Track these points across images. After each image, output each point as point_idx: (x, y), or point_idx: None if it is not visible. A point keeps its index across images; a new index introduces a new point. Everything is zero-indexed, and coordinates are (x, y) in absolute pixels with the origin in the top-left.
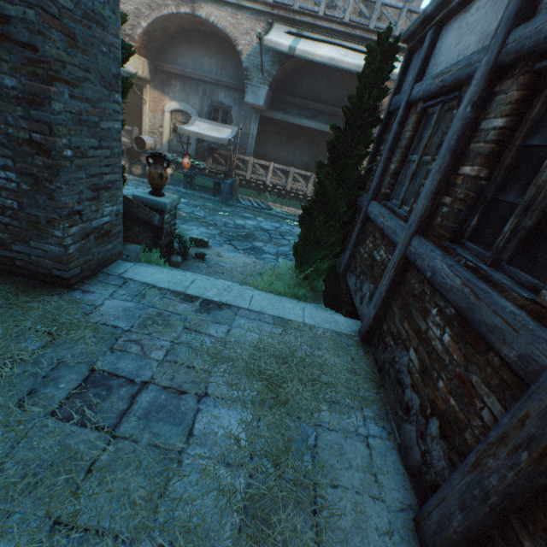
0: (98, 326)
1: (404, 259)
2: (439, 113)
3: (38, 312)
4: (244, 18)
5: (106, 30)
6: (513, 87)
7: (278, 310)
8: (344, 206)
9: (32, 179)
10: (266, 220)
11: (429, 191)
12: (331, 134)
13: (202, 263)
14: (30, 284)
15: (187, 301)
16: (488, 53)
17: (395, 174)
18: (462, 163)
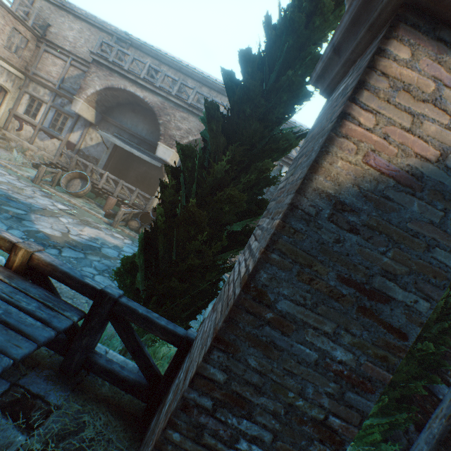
0: None
1: None
2: None
3: None
4: None
5: None
6: None
7: None
8: (419, 387)
9: None
10: None
11: None
12: None
13: None
14: None
15: None
16: None
17: None
18: None
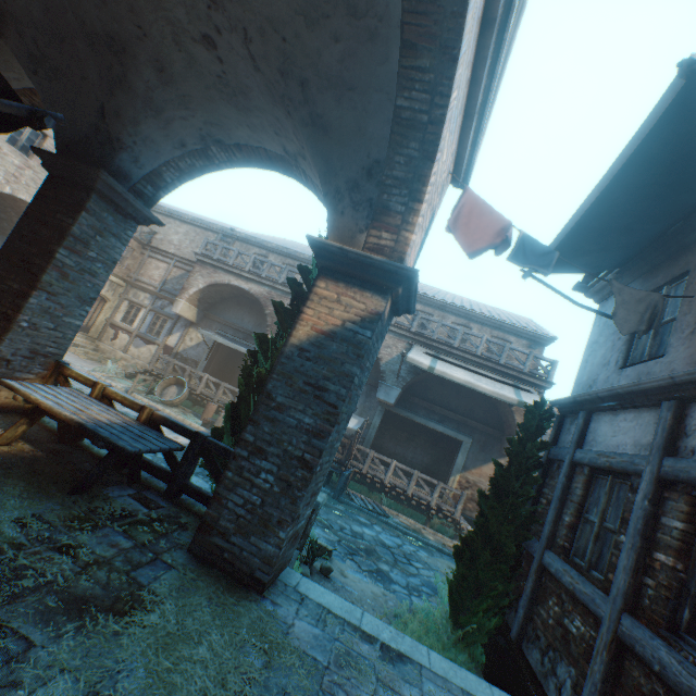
0: (300, 653)
1: (616, 639)
2: (610, 485)
3: (247, 619)
4: (388, 336)
5: (360, 388)
6: (680, 500)
7: (463, 680)
8: (512, 547)
9: (285, 484)
10: (384, 531)
11: (627, 565)
12: (456, 439)
13: (327, 582)
14: (228, 580)
15: (367, 640)
16: (649, 464)
17: (572, 527)
18: (654, 548)
